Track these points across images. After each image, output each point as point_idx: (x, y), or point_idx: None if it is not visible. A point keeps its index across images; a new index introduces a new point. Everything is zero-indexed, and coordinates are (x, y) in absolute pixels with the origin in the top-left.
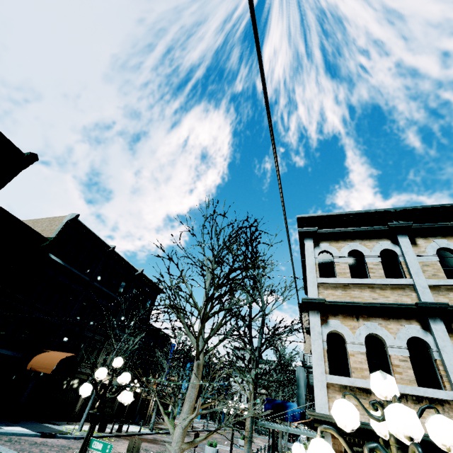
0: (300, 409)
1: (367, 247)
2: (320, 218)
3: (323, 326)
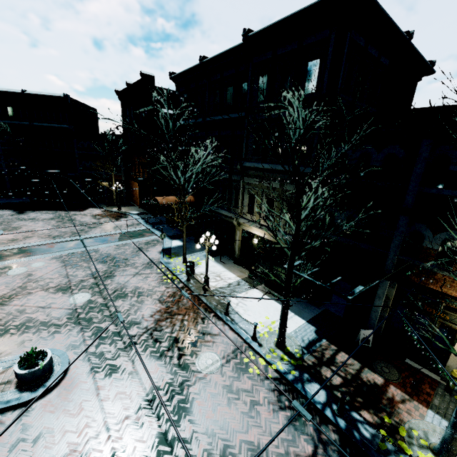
0: None
1: None
2: None
3: None
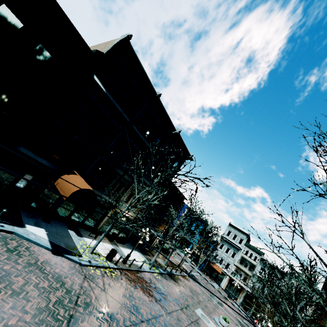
0: None
1: None
2: None
3: None
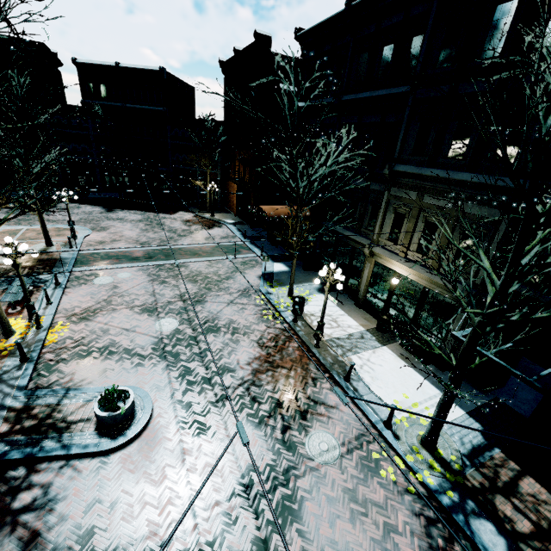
0: None
1: None
2: None
3: None
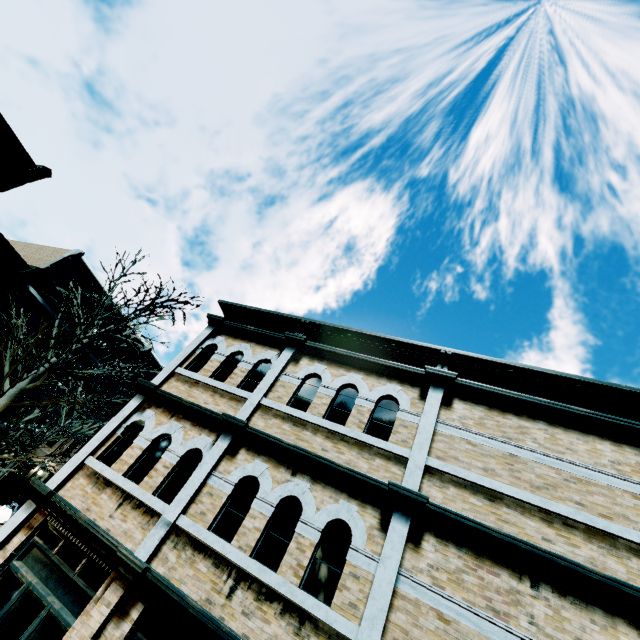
0: None
1: (254, 352)
2: (240, 310)
3: (137, 413)
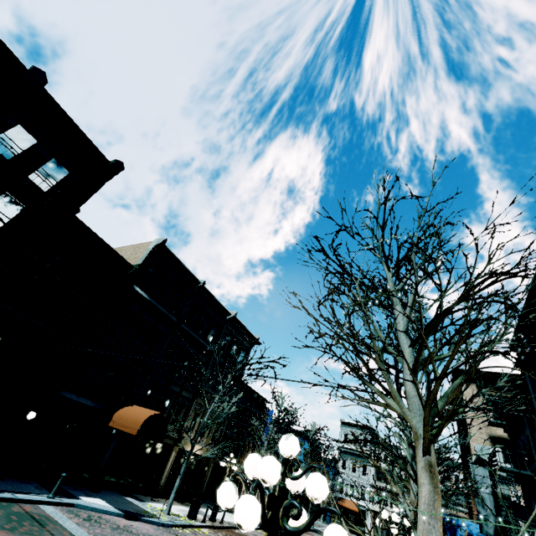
0: (486, 535)
1: None
2: None
3: None
